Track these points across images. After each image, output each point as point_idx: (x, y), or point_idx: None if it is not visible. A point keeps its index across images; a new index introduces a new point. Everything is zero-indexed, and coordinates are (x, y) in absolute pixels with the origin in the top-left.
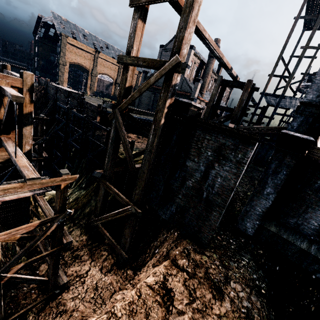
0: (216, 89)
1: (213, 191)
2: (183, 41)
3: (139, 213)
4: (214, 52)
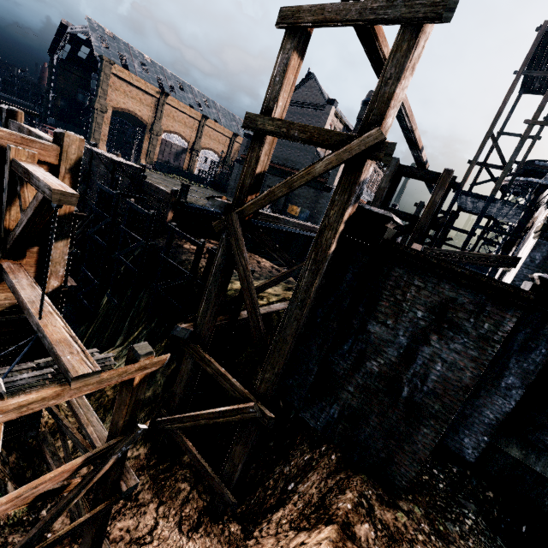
0: (388, 180)
1: (424, 387)
2: (391, 102)
3: (270, 419)
4: (404, 119)
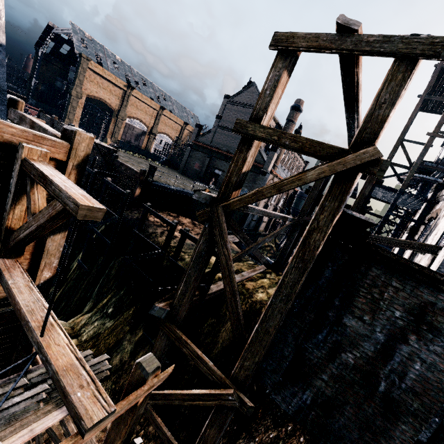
0: None
1: (402, 384)
2: (385, 123)
3: (250, 408)
4: (353, 130)
